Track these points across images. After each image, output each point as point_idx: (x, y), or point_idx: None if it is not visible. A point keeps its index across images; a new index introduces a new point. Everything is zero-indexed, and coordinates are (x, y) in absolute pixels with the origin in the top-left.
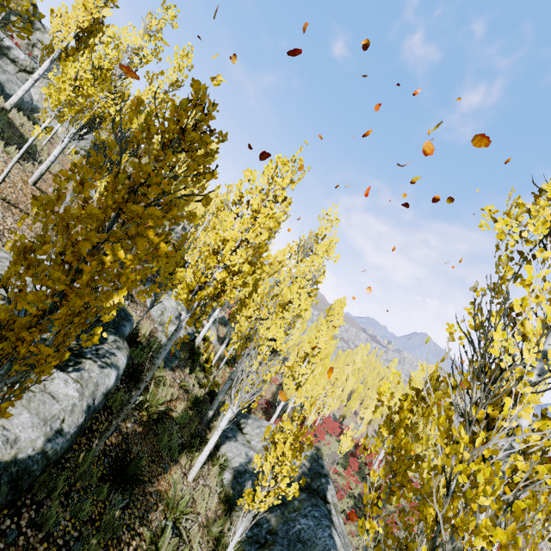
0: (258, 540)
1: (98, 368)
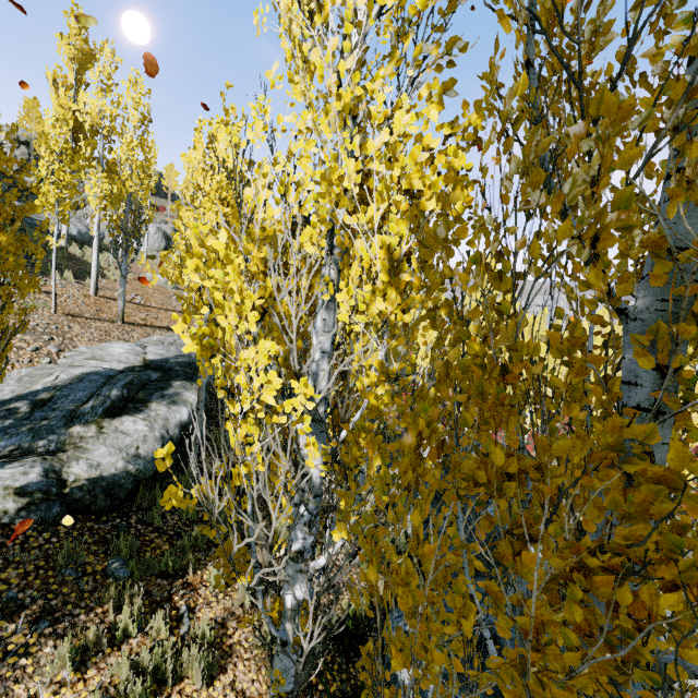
0: None
1: (165, 407)
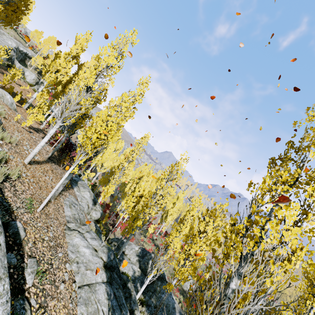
0: (152, 313)
1: (138, 311)
